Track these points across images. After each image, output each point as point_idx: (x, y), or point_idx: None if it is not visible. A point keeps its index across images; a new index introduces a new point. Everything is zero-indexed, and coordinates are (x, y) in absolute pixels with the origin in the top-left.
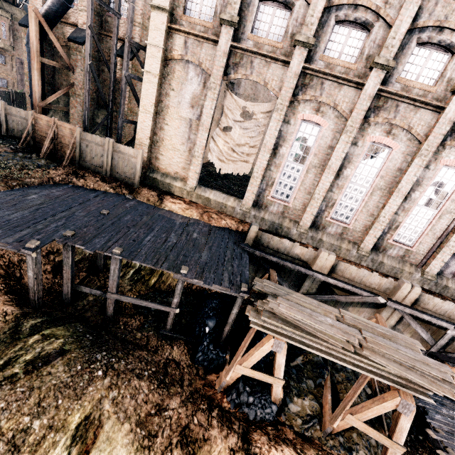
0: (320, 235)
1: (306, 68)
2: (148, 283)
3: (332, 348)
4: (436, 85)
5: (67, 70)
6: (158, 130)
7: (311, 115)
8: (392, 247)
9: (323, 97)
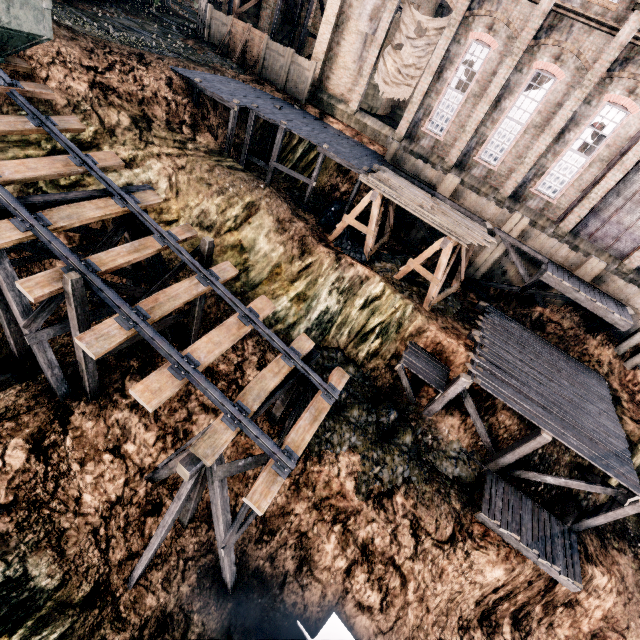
0: (463, 176)
1: None
2: (296, 184)
3: (410, 204)
4: (618, 2)
5: None
6: (335, 45)
7: (482, 34)
8: (532, 198)
9: (498, 12)
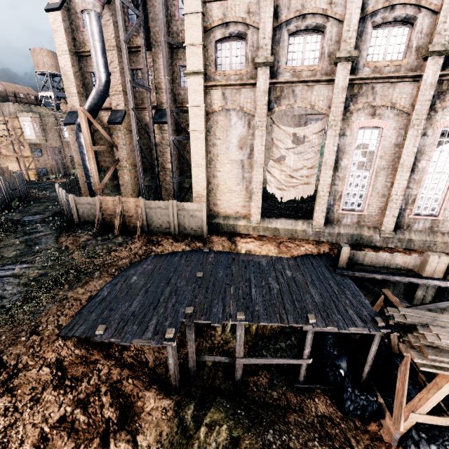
0: (407, 235)
1: (353, 79)
2: (250, 331)
3: None
4: None
5: (112, 148)
6: (212, 178)
7: (367, 121)
8: None
9: (376, 100)
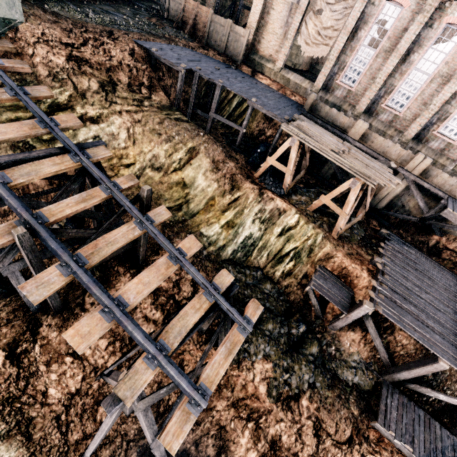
0: (370, 120)
1: None
2: (231, 129)
3: (324, 149)
4: None
5: None
6: (266, 14)
7: None
8: (434, 139)
9: None
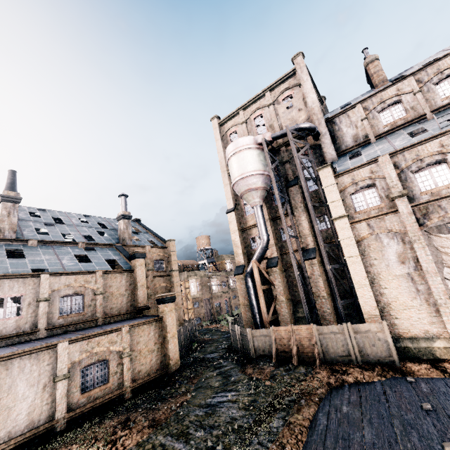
0: None
1: None
2: None
3: None
4: None
5: (270, 287)
6: (379, 296)
7: None
8: None
9: None
